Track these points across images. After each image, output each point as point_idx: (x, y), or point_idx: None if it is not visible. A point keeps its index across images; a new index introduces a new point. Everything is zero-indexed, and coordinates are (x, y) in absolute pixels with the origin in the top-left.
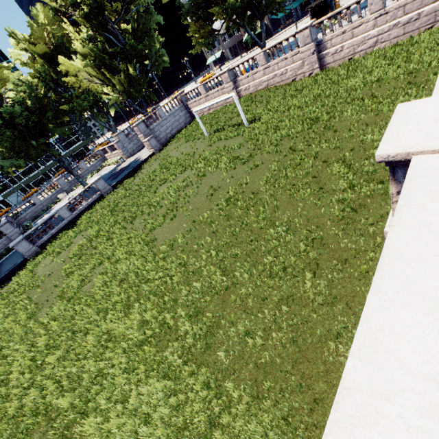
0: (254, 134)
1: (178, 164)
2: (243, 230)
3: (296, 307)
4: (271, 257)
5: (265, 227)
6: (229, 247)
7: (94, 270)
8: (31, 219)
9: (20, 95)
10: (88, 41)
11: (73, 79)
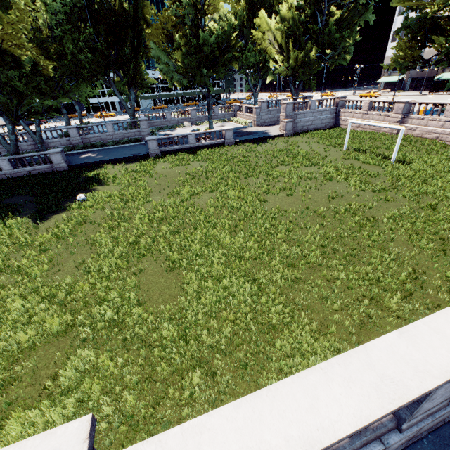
0: (396, 173)
1: (306, 157)
2: (350, 238)
3: (374, 307)
4: (370, 267)
5: (373, 247)
6: (332, 242)
7: (203, 193)
8: (157, 127)
9: (214, 27)
10: (295, 8)
11: (260, 35)
